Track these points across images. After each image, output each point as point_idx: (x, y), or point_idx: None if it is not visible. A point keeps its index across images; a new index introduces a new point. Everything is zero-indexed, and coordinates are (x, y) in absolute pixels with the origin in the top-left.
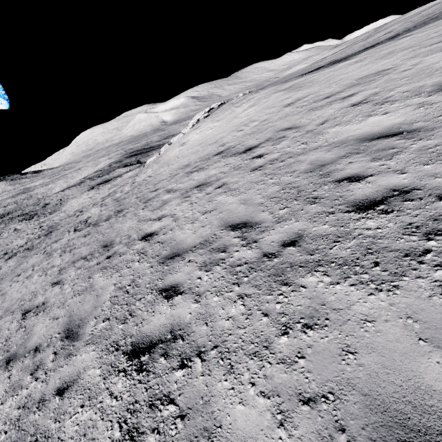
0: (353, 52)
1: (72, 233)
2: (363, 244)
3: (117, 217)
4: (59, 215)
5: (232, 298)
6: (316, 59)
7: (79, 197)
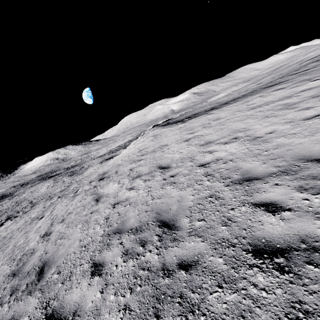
0: (227, 100)
1: (56, 198)
2: (21, 251)
3: (62, 197)
4: (80, 177)
5: (0, 257)
6: (232, 90)
7: (93, 167)
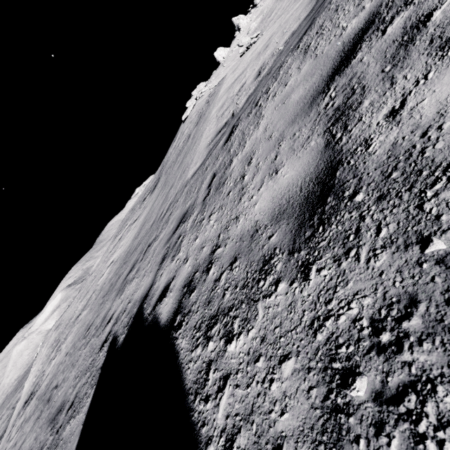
0: None
1: None
2: None
3: None
4: None
5: None
6: (104, 250)
7: None
